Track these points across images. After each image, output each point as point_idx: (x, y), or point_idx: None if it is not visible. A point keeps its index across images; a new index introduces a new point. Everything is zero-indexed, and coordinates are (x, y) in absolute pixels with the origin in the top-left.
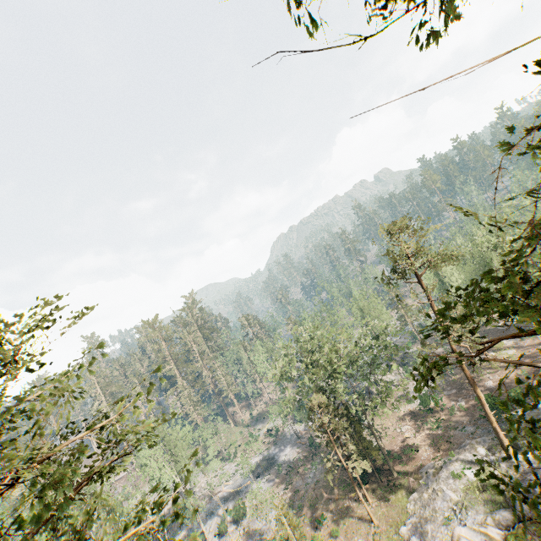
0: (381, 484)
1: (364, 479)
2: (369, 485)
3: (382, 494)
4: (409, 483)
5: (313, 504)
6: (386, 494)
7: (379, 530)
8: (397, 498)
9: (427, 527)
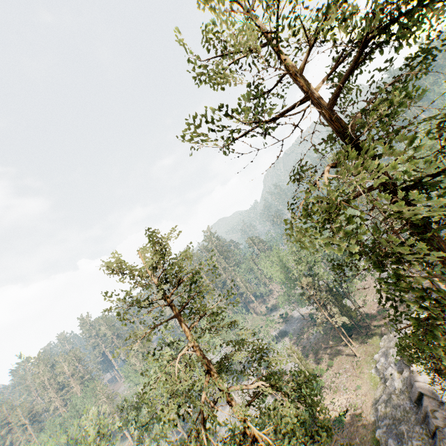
0: (362, 335)
1: (350, 333)
2: (353, 336)
3: (362, 340)
4: (381, 331)
5: (315, 352)
6: (365, 339)
7: (360, 359)
8: (373, 340)
9: (389, 350)
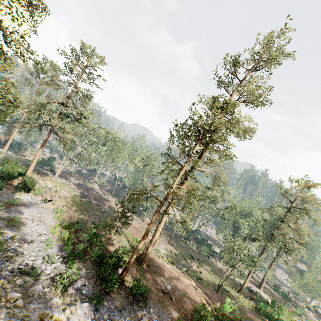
0: None
1: (3, 146)
2: None
3: None
4: None
5: None
6: None
7: None
8: None
9: None
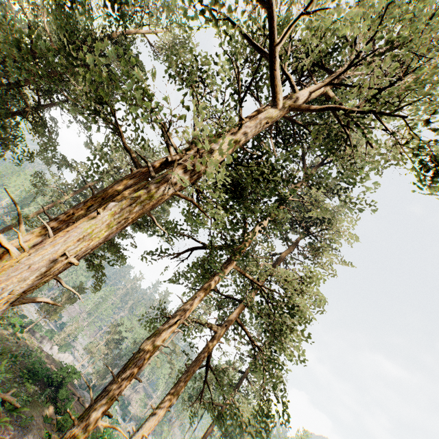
0: None
1: None
2: None
3: None
4: None
5: None
6: None
7: None
8: None
9: None
